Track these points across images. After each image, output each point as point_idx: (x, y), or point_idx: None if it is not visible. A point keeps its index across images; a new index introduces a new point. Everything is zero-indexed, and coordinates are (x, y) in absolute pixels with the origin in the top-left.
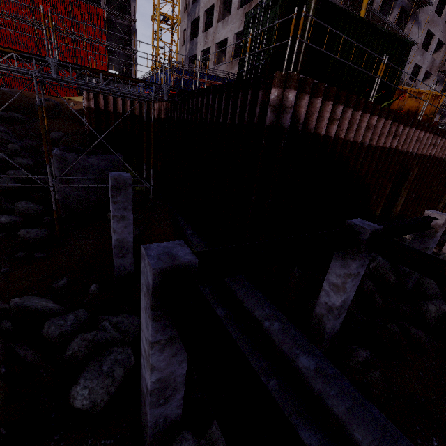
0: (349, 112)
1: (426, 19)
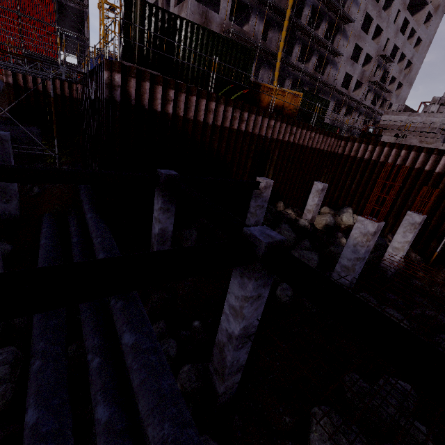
0: (183, 96)
1: (354, 34)
